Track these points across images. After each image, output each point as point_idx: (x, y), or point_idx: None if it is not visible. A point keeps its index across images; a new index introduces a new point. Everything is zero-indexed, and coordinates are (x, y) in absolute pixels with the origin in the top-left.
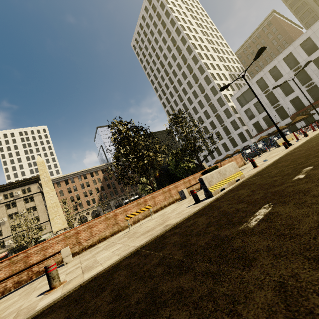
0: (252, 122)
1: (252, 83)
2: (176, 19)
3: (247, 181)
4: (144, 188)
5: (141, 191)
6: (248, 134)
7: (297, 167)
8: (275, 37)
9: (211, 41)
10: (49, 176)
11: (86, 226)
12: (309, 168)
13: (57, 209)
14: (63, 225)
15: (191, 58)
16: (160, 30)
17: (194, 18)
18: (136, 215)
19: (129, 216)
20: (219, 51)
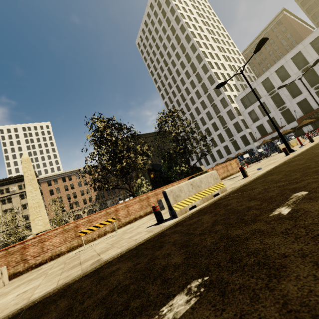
0: (256, 125)
1: (258, 84)
2: (181, 16)
3: (225, 199)
4: (138, 189)
5: (135, 193)
6: (251, 137)
7: (287, 187)
8: (284, 37)
9: (217, 39)
10: (33, 174)
11: (37, 240)
12: (301, 194)
13: (39, 210)
14: (44, 227)
15: (195, 56)
16: (165, 27)
17: (200, 15)
18: (103, 227)
19: (84, 231)
20: (224, 50)
